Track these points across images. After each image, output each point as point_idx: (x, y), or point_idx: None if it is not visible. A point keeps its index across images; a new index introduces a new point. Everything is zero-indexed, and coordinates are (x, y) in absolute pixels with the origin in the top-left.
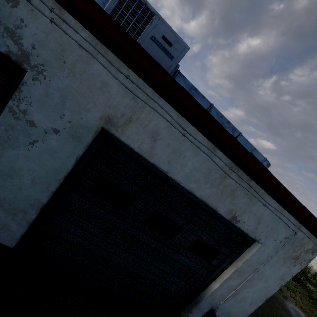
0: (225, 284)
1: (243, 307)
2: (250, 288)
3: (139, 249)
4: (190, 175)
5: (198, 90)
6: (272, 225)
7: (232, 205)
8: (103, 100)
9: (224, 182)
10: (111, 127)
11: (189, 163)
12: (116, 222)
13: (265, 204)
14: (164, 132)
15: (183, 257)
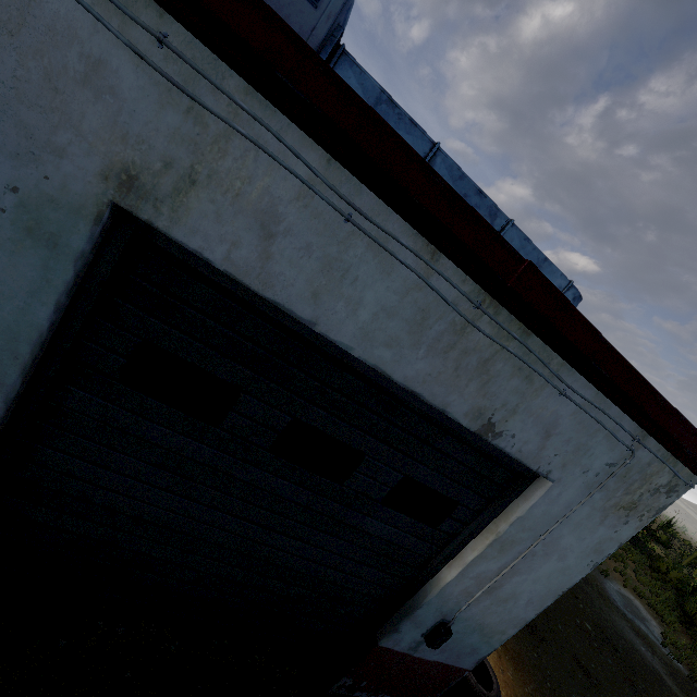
0: (471, 570)
1: (512, 613)
2: (528, 573)
3: (268, 509)
4: (374, 328)
5: (398, 104)
6: (578, 439)
7: (484, 397)
8: (101, 119)
9: (461, 342)
10: (139, 202)
11: (369, 296)
12: (202, 453)
13: (563, 390)
14: (294, 214)
15: (374, 520)
